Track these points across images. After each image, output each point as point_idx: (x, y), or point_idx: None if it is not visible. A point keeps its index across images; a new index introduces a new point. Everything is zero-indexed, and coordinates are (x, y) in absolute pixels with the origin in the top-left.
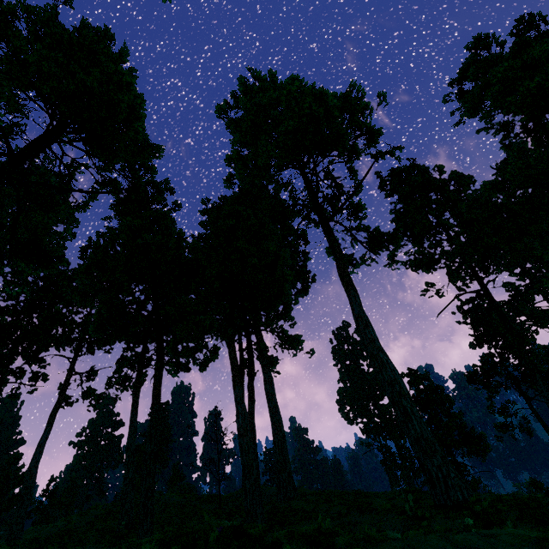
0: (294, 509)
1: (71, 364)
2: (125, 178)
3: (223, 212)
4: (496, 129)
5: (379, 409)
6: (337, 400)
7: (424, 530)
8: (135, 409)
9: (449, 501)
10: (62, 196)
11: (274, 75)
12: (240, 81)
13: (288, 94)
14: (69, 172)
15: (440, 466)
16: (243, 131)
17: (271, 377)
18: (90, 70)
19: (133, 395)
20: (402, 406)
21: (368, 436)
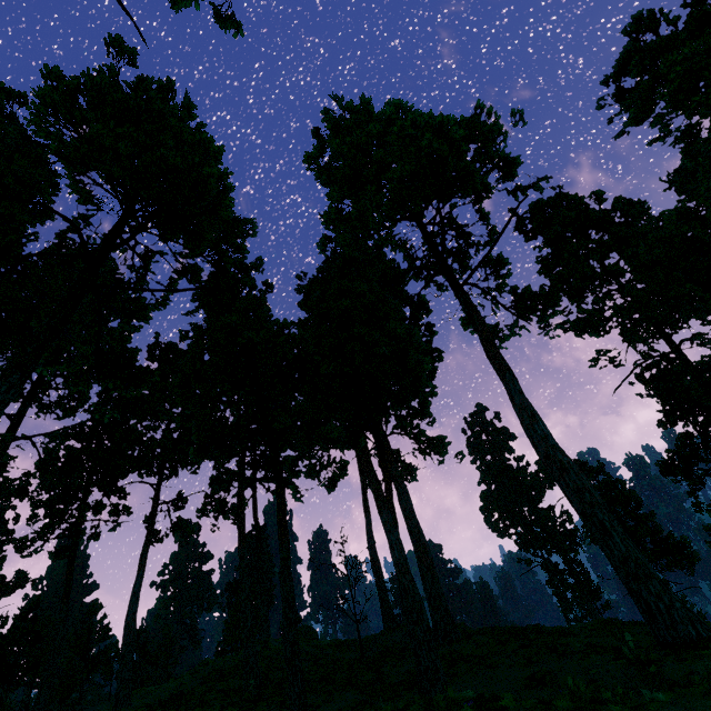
0: (462, 654)
1: (156, 491)
2: (211, 264)
3: (331, 290)
4: (675, 137)
5: (538, 515)
6: (481, 507)
7: (701, 690)
8: (243, 542)
9: (678, 638)
10: (136, 293)
11: (368, 103)
12: (328, 117)
13: (400, 131)
14: (144, 265)
15: (659, 594)
16: (339, 181)
17: (406, 490)
18: (161, 138)
19: (238, 524)
20: (597, 519)
21: (527, 550)
